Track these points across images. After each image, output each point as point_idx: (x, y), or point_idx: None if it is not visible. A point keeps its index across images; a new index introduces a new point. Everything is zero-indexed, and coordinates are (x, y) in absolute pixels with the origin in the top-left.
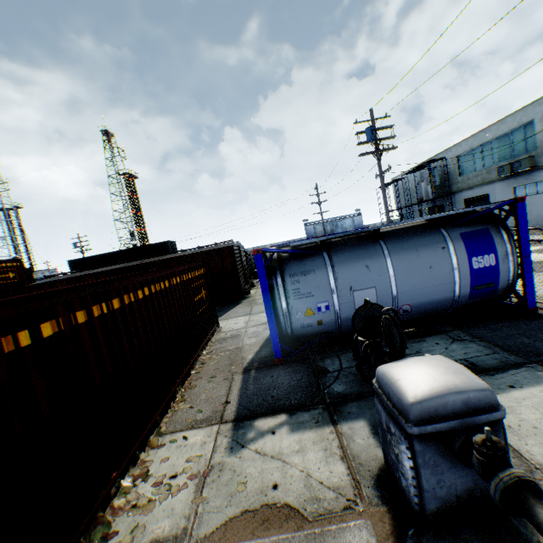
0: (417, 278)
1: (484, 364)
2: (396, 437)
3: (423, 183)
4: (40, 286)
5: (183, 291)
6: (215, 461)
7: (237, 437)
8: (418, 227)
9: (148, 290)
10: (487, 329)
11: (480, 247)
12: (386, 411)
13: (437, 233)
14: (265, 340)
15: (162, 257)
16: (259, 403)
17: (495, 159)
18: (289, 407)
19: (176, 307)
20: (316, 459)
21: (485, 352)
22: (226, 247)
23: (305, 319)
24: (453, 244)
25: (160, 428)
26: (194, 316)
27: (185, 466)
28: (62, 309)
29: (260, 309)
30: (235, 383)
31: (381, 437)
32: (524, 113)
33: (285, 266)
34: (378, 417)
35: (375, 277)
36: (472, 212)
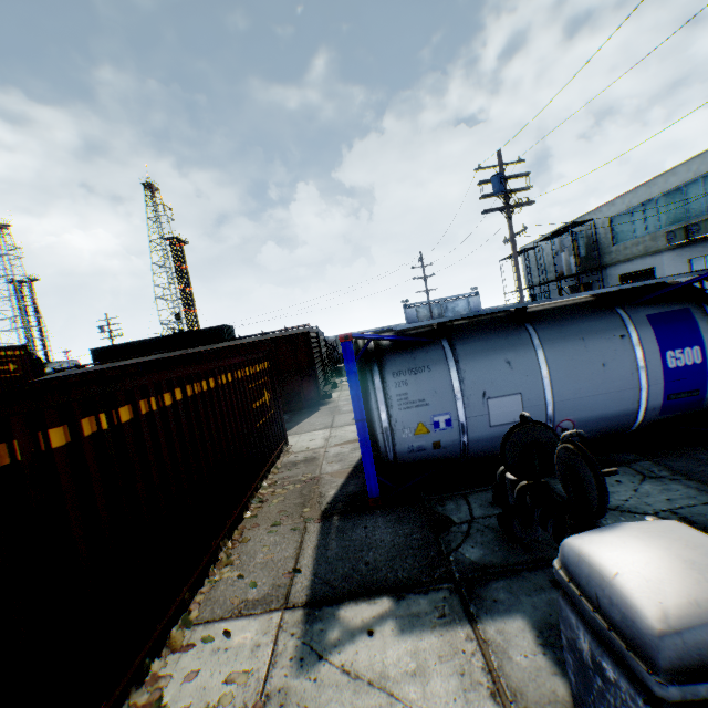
0: (584, 381)
1: (705, 520)
2: (621, 692)
3: (564, 253)
4: (46, 382)
5: (237, 394)
6: (272, 686)
7: (310, 637)
8: (583, 306)
9: (182, 393)
10: (693, 460)
11: (678, 336)
12: (590, 629)
13: (612, 315)
14: (354, 467)
15: (213, 346)
16: (346, 574)
17: (662, 221)
18: (395, 584)
19: (224, 418)
20: (446, 693)
21: (702, 499)
22: (301, 333)
23: (415, 439)
24: (637, 331)
25: (190, 612)
26: (252, 431)
27: (223, 691)
28: (21, 424)
29: (345, 420)
30: (309, 536)
31: (573, 671)
32: (703, 160)
33: (386, 360)
34: (569, 634)
35: (520, 377)
36: (660, 285)
